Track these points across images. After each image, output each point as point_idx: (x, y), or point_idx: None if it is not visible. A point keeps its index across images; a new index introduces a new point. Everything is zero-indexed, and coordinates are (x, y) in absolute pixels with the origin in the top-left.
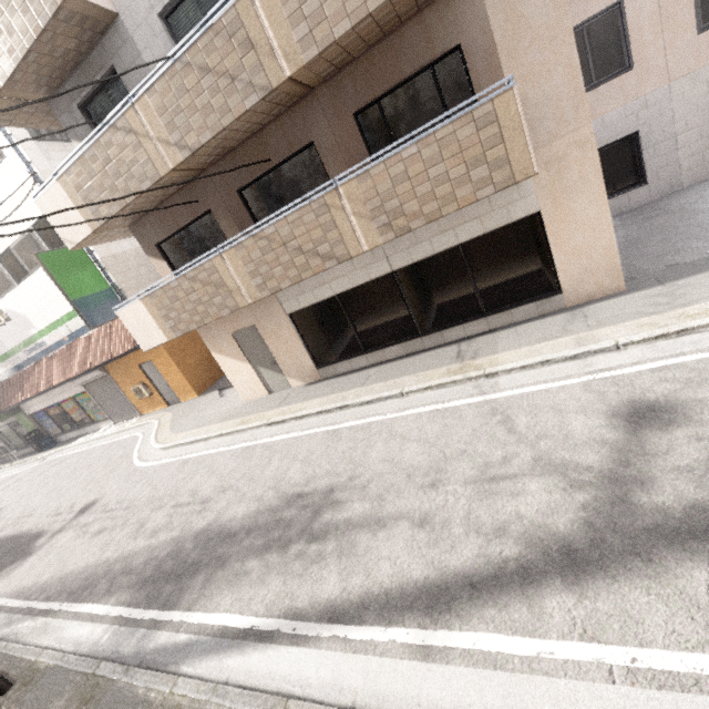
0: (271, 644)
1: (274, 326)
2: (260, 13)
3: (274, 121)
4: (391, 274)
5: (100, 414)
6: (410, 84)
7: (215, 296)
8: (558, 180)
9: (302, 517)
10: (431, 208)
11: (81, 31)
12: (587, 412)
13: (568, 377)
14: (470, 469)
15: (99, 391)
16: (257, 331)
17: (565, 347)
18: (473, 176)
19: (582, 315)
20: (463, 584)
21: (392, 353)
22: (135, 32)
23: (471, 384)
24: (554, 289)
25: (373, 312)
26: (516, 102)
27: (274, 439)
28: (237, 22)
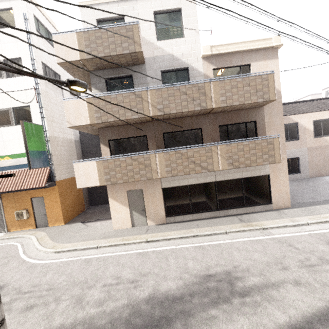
0: None
1: (153, 191)
2: (211, 89)
3: (189, 116)
4: (213, 182)
5: None
6: (238, 125)
7: (142, 170)
8: (276, 166)
9: (224, 285)
10: (248, 162)
11: (131, 61)
12: (320, 243)
13: (299, 232)
14: (295, 262)
15: None
16: (142, 192)
17: (288, 222)
18: (263, 157)
19: (282, 212)
20: None
21: (205, 216)
22: (148, 71)
23: (258, 231)
24: (269, 202)
25: (201, 196)
26: (279, 141)
27: (158, 249)
28: (203, 87)
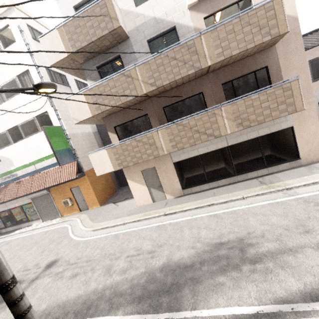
0: None
1: (165, 167)
2: (203, 43)
3: (187, 82)
4: (226, 147)
5: (34, 216)
6: (245, 77)
7: (148, 149)
8: (301, 115)
9: (234, 253)
10: (260, 118)
11: (114, 40)
12: None
13: None
14: None
15: (40, 202)
16: (155, 170)
17: None
18: (279, 108)
19: (313, 167)
20: None
21: (222, 183)
22: (134, 45)
23: (280, 193)
24: (296, 157)
25: (215, 164)
26: (299, 84)
27: (175, 220)
28: (193, 45)
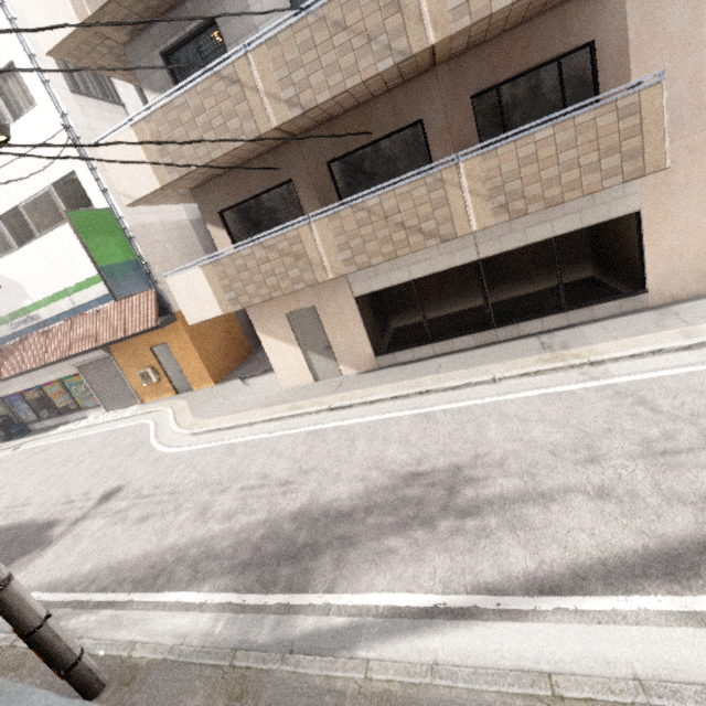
0: (475, 621)
1: (337, 308)
2: None
3: (384, 94)
4: (475, 262)
5: (90, 401)
6: (533, 74)
7: (292, 268)
8: (664, 182)
9: (435, 495)
10: (553, 193)
11: None
12: None
13: (691, 364)
14: (628, 445)
15: (95, 374)
16: (316, 313)
17: (672, 339)
18: (604, 165)
19: (671, 313)
20: (698, 550)
21: (461, 344)
22: None
23: (575, 372)
24: (637, 289)
25: (448, 301)
26: (663, 96)
27: (346, 422)
28: None
